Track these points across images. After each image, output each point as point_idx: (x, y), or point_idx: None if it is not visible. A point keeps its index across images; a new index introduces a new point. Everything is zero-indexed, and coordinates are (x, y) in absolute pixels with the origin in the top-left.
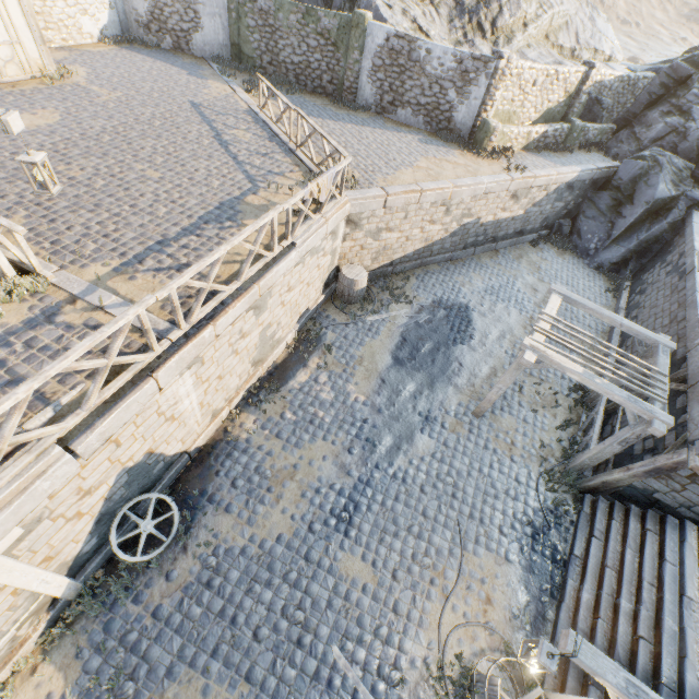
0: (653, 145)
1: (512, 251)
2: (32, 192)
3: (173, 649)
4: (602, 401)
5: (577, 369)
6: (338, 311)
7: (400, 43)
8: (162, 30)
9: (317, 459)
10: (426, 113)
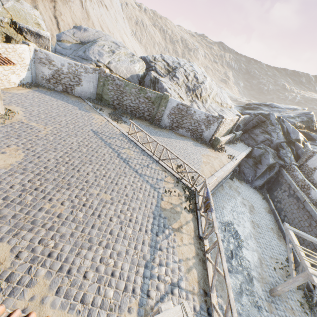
0: (262, 143)
1: (227, 184)
2: (38, 241)
3: None
4: None
5: None
6: None
7: (183, 107)
8: (57, 82)
9: None
10: (191, 131)
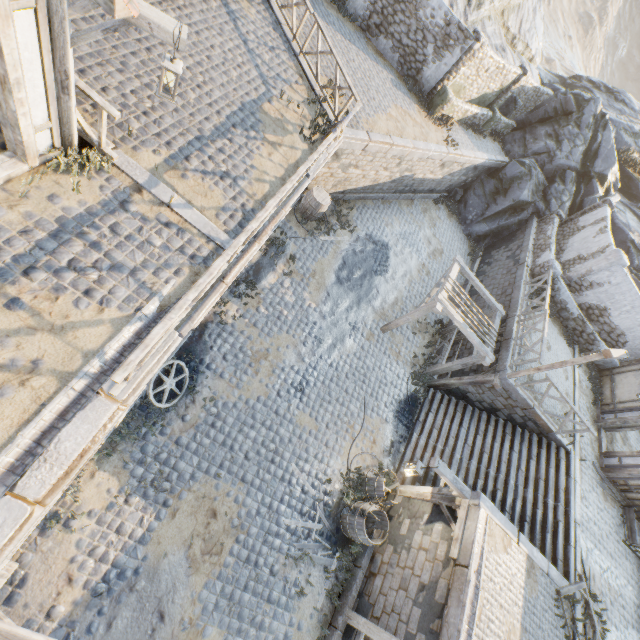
0: (533, 157)
1: (422, 204)
2: None
3: (193, 463)
4: (454, 335)
5: (460, 321)
6: (299, 225)
7: None
8: None
9: (283, 347)
10: (403, 53)
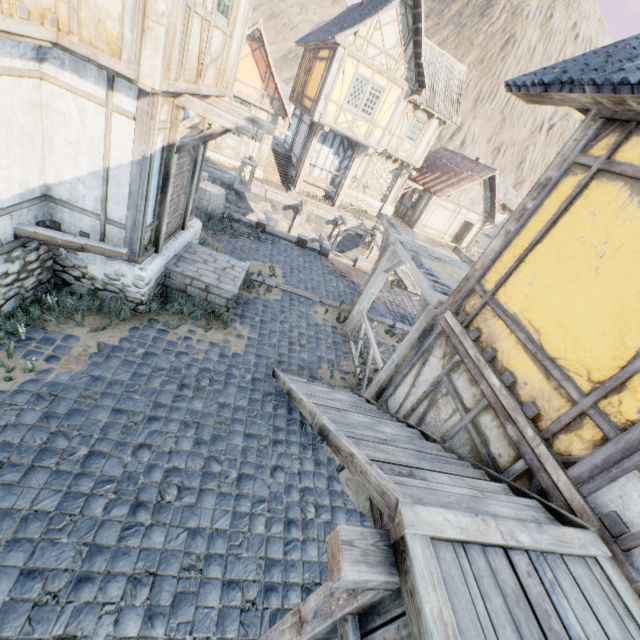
0: None
1: None
2: None
3: None
4: None
5: None
6: None
7: None
8: None
9: None
10: None
